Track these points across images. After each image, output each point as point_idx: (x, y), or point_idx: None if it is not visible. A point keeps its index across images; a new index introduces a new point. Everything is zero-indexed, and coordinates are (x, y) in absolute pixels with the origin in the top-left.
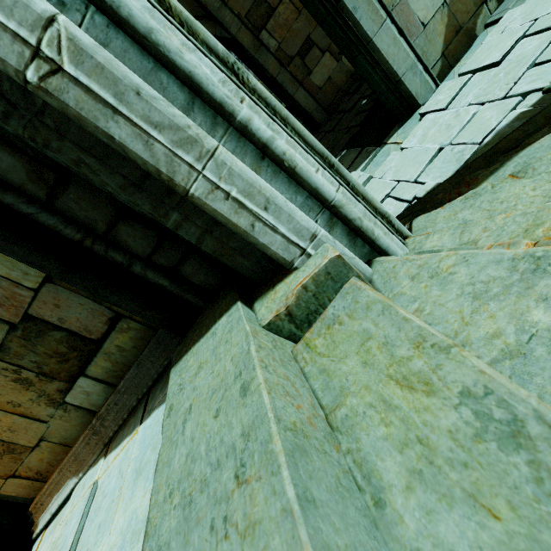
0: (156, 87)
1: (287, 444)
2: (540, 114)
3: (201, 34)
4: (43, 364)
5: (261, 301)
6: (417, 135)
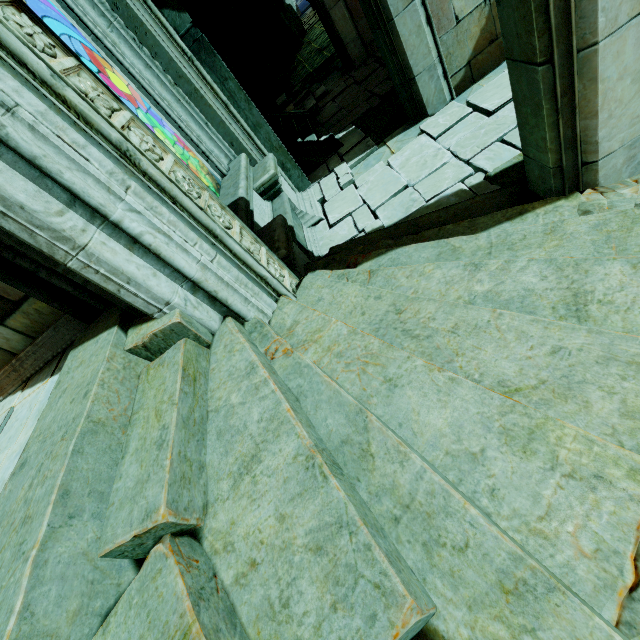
0: (43, 187)
1: (86, 429)
2: (455, 207)
3: (96, 125)
4: None
5: (133, 330)
6: (404, 155)
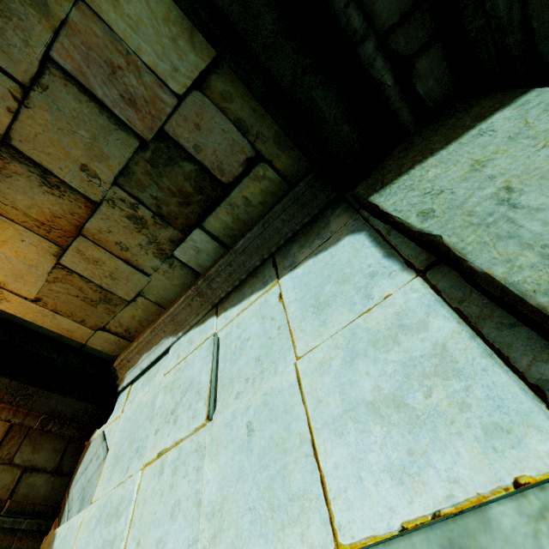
0: None
1: None
2: None
3: None
4: (163, 203)
5: None
6: None
